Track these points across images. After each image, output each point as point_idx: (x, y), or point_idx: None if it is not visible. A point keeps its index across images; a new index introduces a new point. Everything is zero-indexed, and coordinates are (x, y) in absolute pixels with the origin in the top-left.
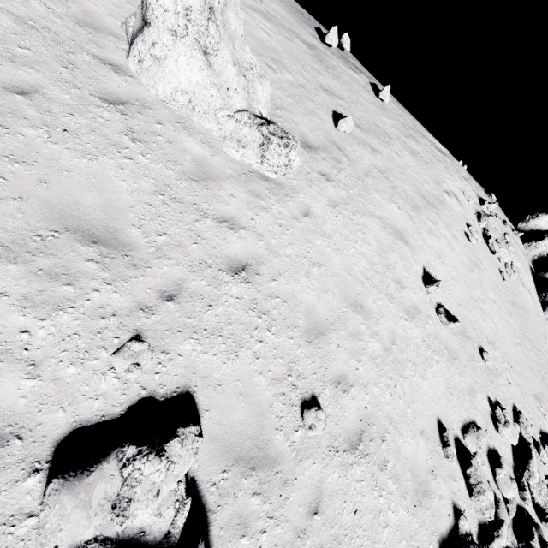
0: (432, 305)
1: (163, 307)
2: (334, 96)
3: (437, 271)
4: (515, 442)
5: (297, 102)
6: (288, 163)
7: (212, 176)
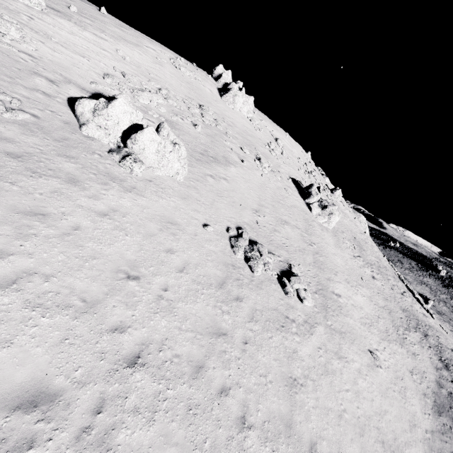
0: (120, 56)
1: (4, 10)
2: (70, 4)
3: (127, 54)
4: (157, 86)
5: (49, 0)
6: (40, 4)
7: (13, 2)
